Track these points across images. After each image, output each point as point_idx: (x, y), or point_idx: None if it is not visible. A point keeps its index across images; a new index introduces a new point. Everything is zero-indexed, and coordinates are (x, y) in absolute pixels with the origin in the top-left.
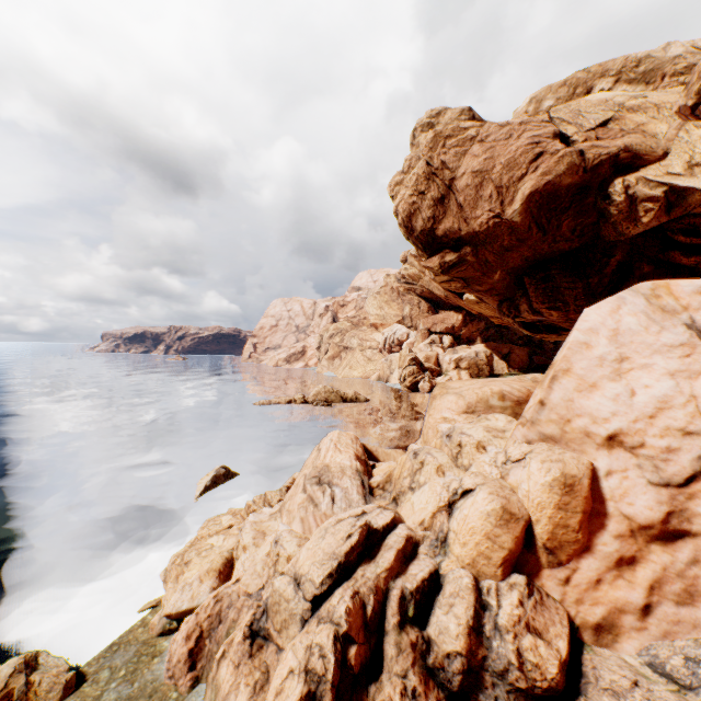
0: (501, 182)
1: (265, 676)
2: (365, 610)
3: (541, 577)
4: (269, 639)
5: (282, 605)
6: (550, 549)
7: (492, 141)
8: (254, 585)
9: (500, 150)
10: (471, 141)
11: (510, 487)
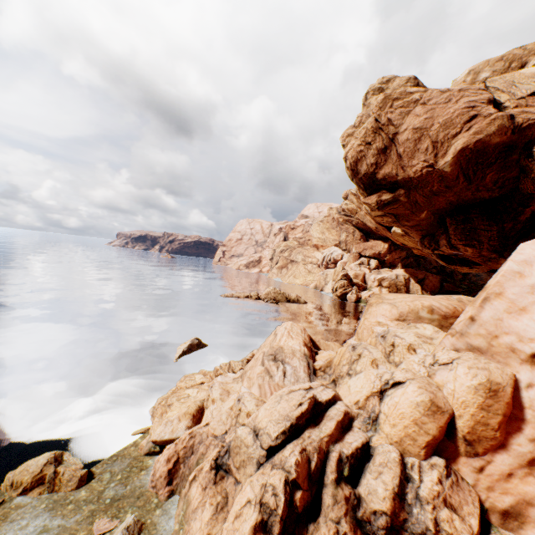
0: (437, 138)
1: (225, 500)
2: (309, 464)
3: (458, 463)
4: (229, 472)
5: (242, 448)
6: (469, 441)
7: (433, 104)
8: (219, 430)
9: (439, 112)
10: (415, 103)
11: (436, 385)
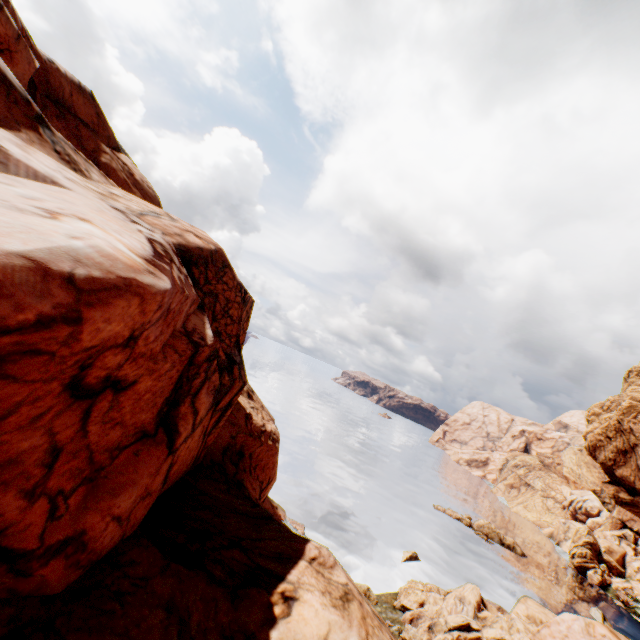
0: None
1: (430, 638)
2: None
3: None
4: (433, 631)
5: (439, 625)
6: None
7: None
8: (431, 615)
9: None
10: None
11: None
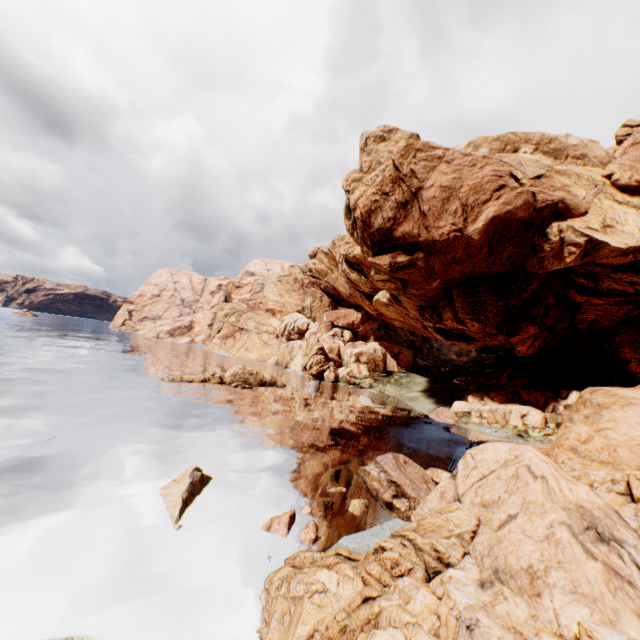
0: (467, 201)
1: None
2: None
3: None
4: None
5: None
6: None
7: (457, 165)
8: None
9: (466, 174)
10: (439, 160)
11: None
